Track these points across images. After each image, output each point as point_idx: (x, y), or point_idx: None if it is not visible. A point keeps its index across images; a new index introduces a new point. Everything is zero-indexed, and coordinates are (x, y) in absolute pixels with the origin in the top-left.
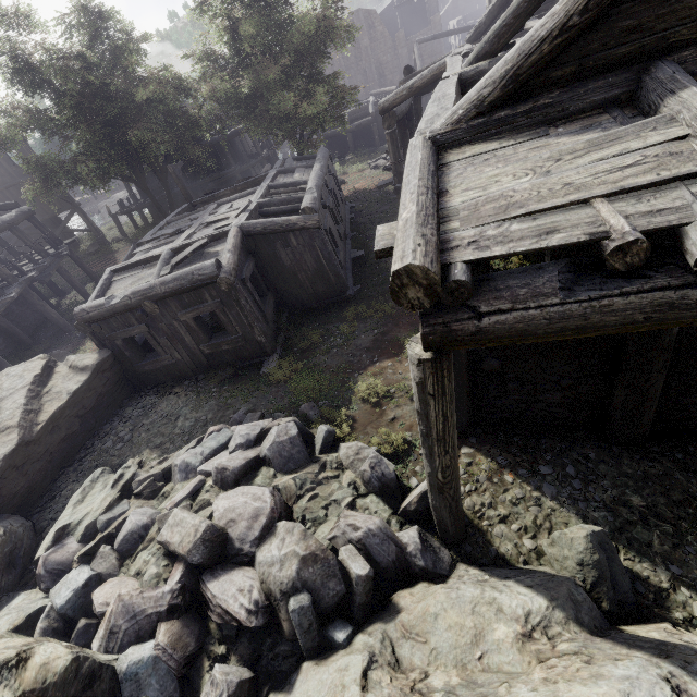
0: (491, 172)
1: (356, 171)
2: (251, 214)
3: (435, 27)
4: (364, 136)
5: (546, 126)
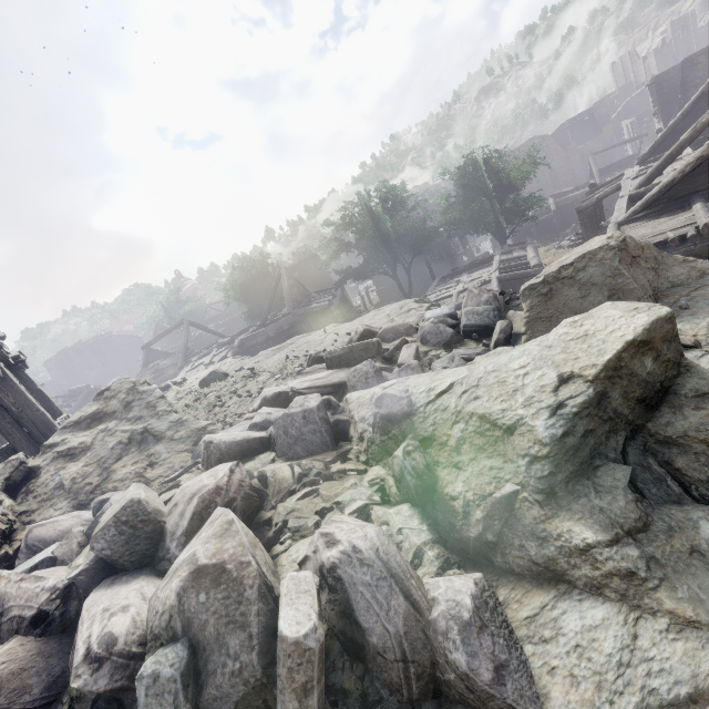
0: (639, 230)
1: (542, 252)
2: (499, 272)
3: (606, 134)
4: (545, 227)
5: (659, 216)
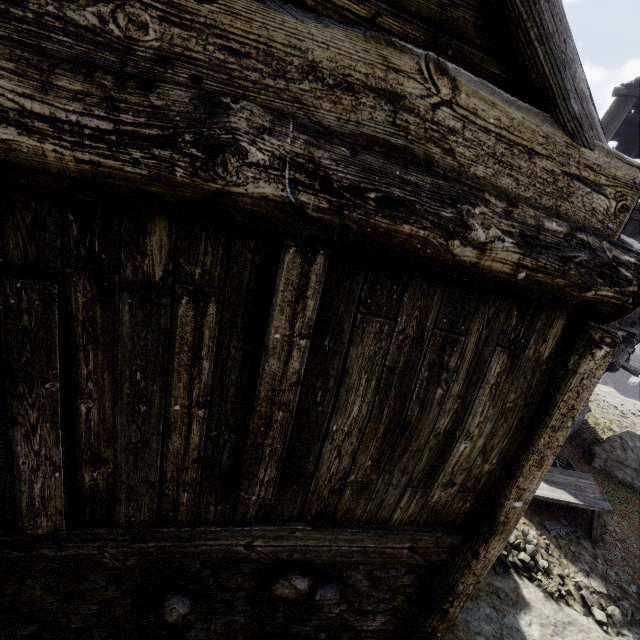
0: None
1: None
2: None
3: None
4: None
5: None
